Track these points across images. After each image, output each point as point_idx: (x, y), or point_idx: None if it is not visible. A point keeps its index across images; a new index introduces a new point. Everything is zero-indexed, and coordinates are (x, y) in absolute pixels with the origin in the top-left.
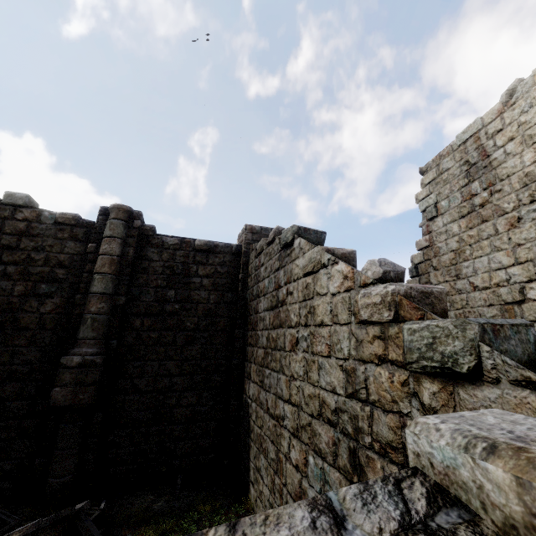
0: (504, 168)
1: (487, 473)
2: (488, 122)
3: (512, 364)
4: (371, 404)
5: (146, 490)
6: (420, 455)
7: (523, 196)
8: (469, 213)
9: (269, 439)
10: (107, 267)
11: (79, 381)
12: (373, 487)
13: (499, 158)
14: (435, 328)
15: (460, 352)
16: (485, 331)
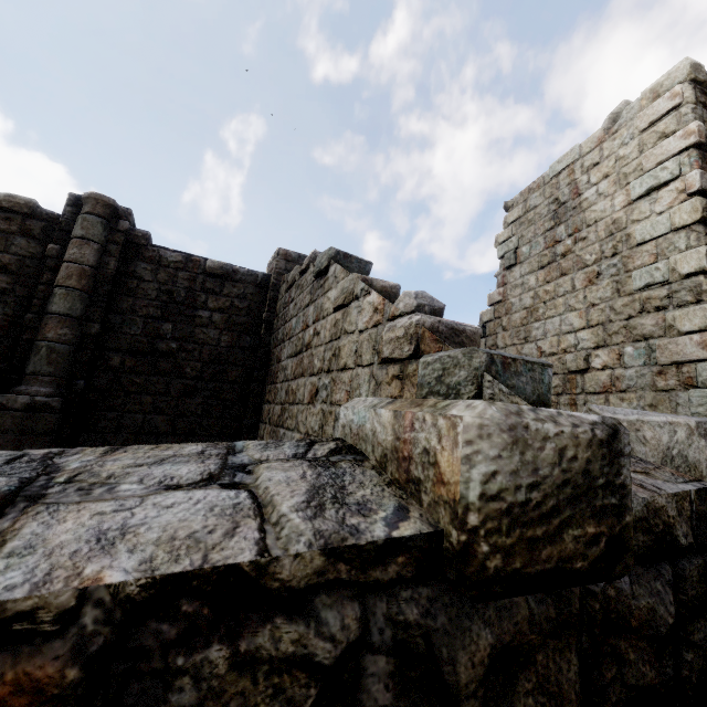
0: (593, 212)
1: (380, 418)
2: (586, 152)
3: (506, 392)
4: None
5: None
6: (346, 425)
7: (606, 247)
8: (549, 264)
9: None
10: (75, 280)
11: (24, 428)
12: (283, 442)
13: (590, 199)
14: (447, 359)
15: (463, 382)
16: (493, 362)
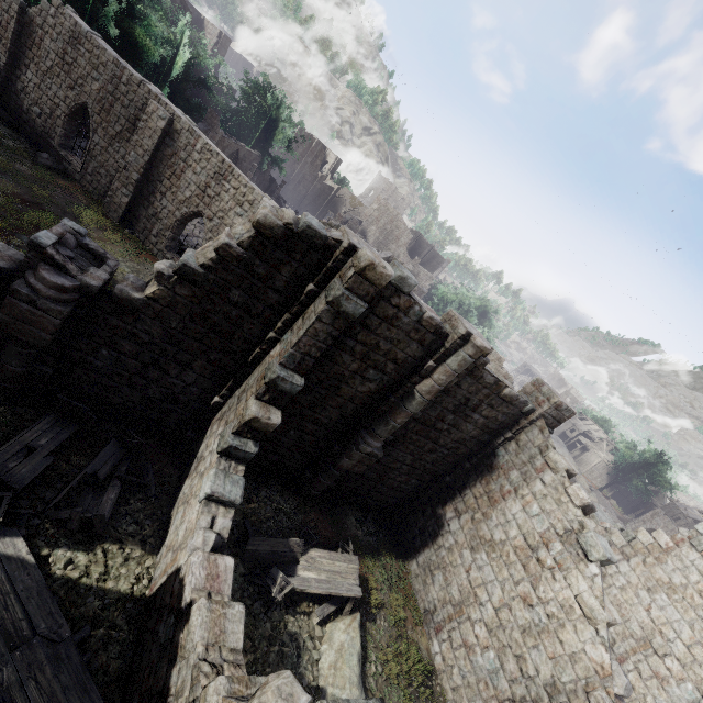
0: None
1: None
2: None
3: None
4: None
5: (348, 508)
6: None
7: None
8: None
9: (457, 584)
10: (431, 395)
11: (361, 461)
12: None
13: None
14: None
15: None
16: None
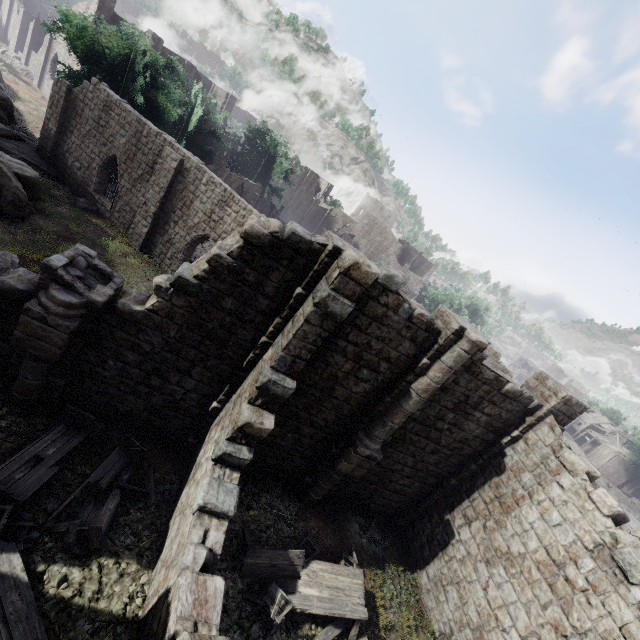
0: None
1: None
2: None
3: None
4: None
5: (351, 513)
6: None
7: None
8: None
9: (474, 603)
10: (428, 394)
11: (360, 464)
12: None
13: None
14: None
15: None
16: None
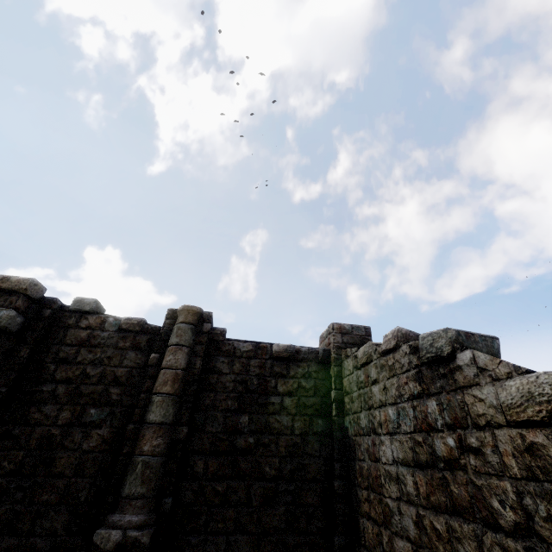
0: None
1: None
2: None
3: None
4: None
5: None
6: None
7: None
8: None
9: None
10: (169, 385)
11: None
12: None
13: None
14: None
15: None
16: None
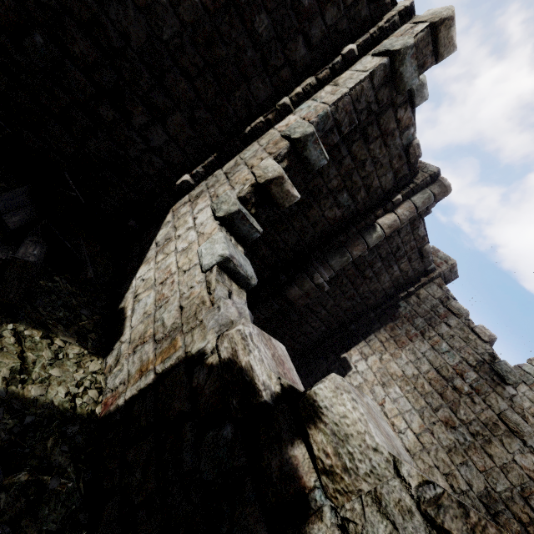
0: None
1: None
2: None
3: None
4: (495, 521)
5: None
6: None
7: None
8: None
9: None
10: (390, 230)
11: (308, 292)
12: None
13: None
14: None
15: None
16: None
